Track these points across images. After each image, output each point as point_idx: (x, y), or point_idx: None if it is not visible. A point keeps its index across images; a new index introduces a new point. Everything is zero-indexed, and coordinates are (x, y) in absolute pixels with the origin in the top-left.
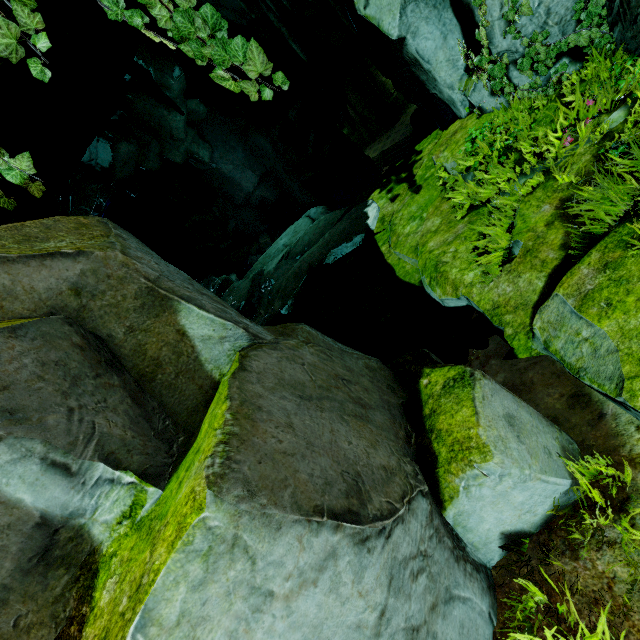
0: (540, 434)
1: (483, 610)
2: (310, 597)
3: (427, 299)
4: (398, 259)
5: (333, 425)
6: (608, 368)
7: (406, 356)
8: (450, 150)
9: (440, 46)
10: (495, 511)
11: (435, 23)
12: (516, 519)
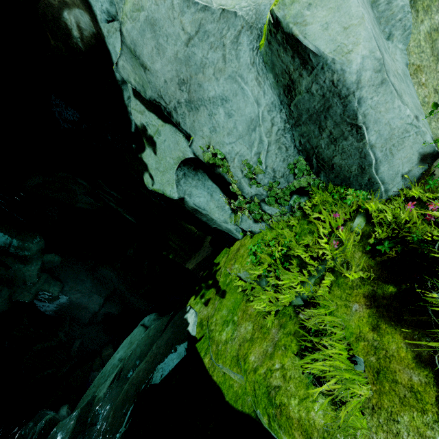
0: None
1: None
2: None
3: None
4: (223, 374)
5: None
6: None
7: None
8: (239, 262)
9: (209, 200)
10: None
11: (202, 188)
12: None
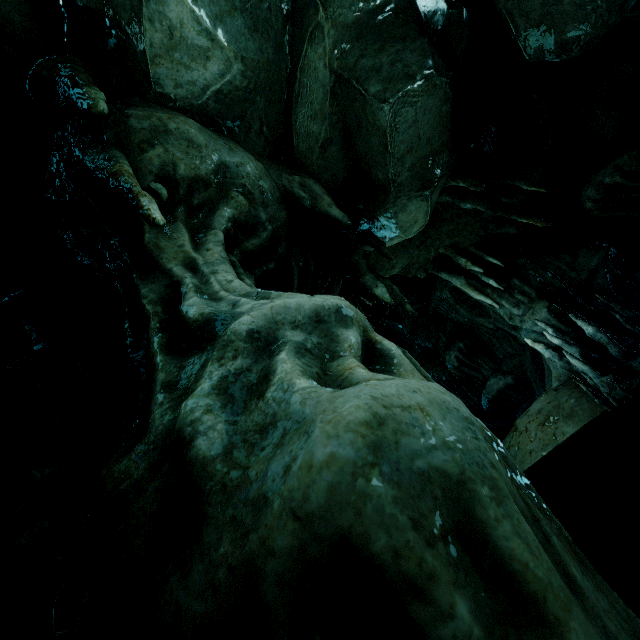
0: None
1: None
2: None
3: None
4: None
5: None
6: None
7: None
8: None
9: None
10: None
11: None
12: None
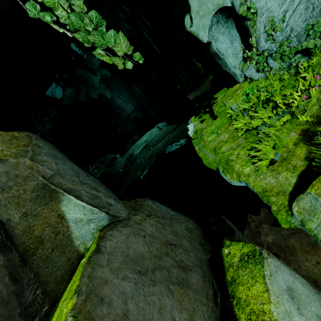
0: (312, 303)
1: None
2: None
3: (221, 179)
4: (204, 154)
5: (161, 300)
6: None
7: (210, 219)
8: (234, 99)
9: (229, 47)
10: None
11: (227, 35)
12: None
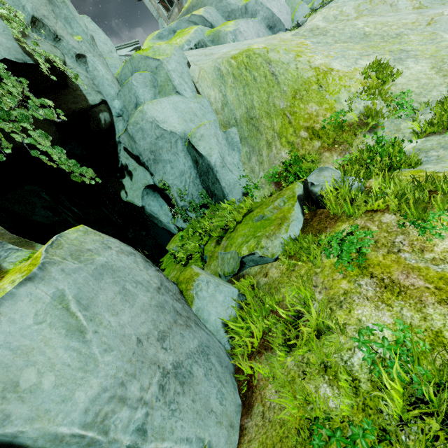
0: (223, 281)
1: (221, 348)
2: (126, 258)
3: None
4: None
5: None
6: (237, 258)
7: None
8: (173, 243)
9: (160, 209)
10: (214, 307)
11: (156, 202)
12: (225, 313)
